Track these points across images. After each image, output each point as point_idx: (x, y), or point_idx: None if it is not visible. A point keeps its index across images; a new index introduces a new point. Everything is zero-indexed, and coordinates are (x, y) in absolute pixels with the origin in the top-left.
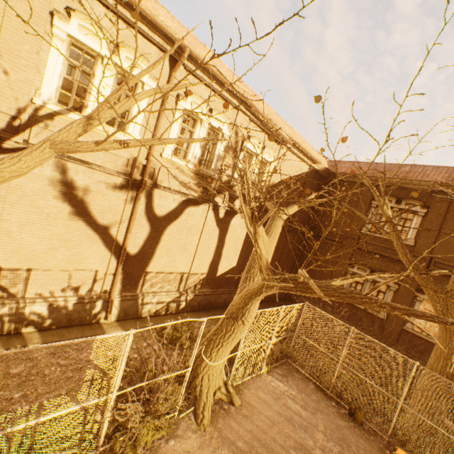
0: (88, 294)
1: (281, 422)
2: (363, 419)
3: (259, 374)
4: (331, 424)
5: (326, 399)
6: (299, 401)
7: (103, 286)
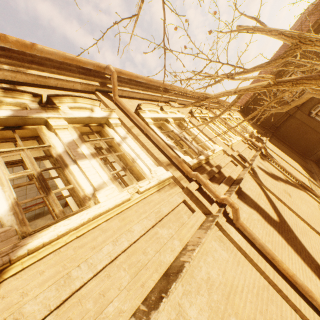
0: None
1: None
2: None
3: None
4: None
5: None
6: None
7: None
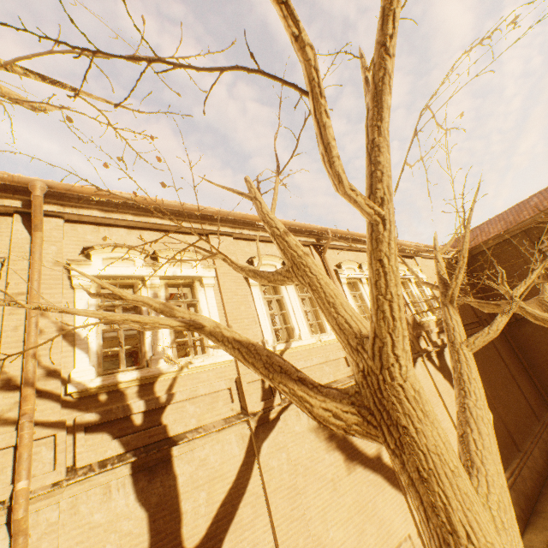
0: None
1: None
2: None
3: None
4: None
5: None
6: None
7: None
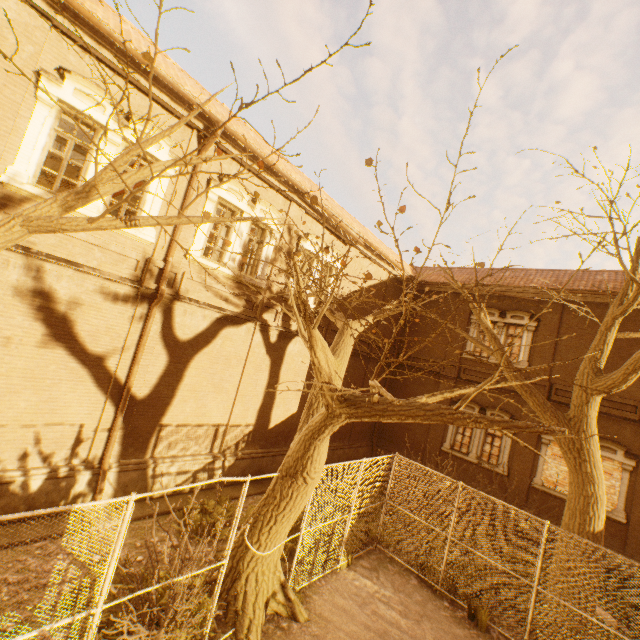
0: (65, 464)
1: (370, 639)
2: (489, 622)
3: (336, 570)
4: (445, 635)
5: (436, 599)
6: (395, 605)
7: (91, 449)
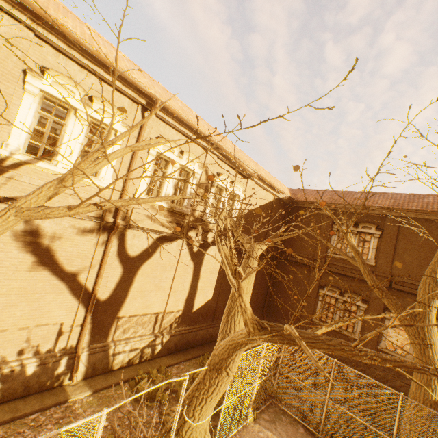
0: (50, 352)
1: None
2: None
3: (246, 424)
4: None
5: None
6: None
7: (68, 340)
